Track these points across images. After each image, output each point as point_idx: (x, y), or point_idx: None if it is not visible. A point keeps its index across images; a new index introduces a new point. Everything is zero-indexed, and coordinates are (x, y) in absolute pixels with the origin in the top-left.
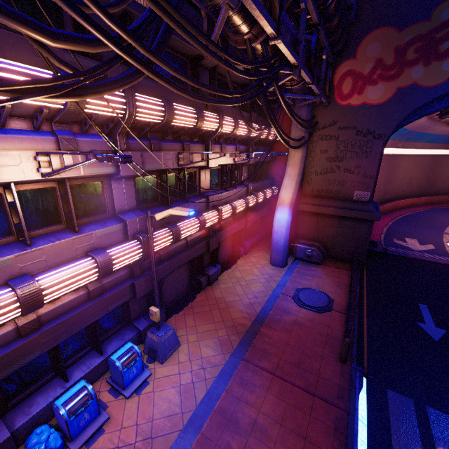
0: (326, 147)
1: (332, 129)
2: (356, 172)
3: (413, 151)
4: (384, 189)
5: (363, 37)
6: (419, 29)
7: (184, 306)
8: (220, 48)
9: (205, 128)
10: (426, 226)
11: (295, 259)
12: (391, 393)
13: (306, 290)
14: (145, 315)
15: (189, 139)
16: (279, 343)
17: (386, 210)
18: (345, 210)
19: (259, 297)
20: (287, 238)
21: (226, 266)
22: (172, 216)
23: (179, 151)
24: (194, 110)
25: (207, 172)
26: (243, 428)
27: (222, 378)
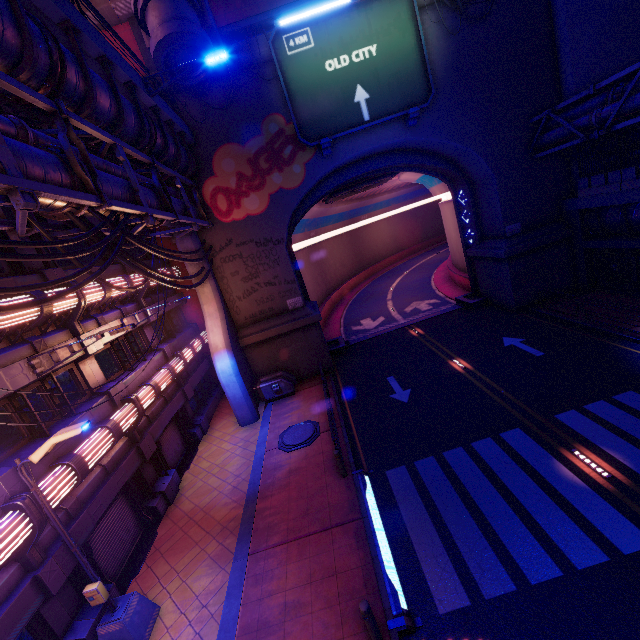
0: (235, 268)
1: (231, 248)
2: (277, 282)
3: (329, 234)
4: (323, 280)
5: (213, 155)
6: (258, 142)
7: (144, 558)
8: (35, 243)
9: (58, 310)
10: (373, 301)
11: (266, 404)
12: (390, 473)
13: (289, 430)
14: (82, 613)
15: (40, 333)
16: (281, 506)
17: (336, 301)
18: (288, 324)
19: (241, 473)
20: (243, 386)
21: (185, 465)
22: (60, 446)
23: (31, 356)
24: (29, 297)
25: (91, 362)
26: (275, 623)
27: (232, 596)
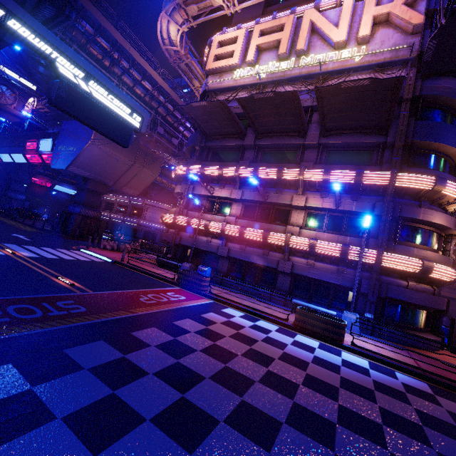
0: None
1: None
2: None
3: None
4: None
5: None
6: None
7: None
8: None
9: None
10: None
11: None
12: None
13: None
14: None
15: None
16: None
17: None
18: None
19: None
20: None
21: None
22: None
23: None
24: None
25: None
26: None
27: None
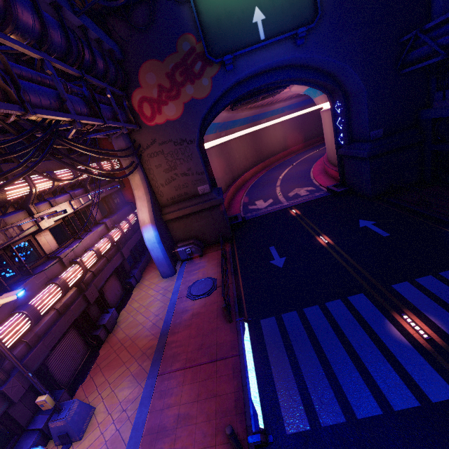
0: (158, 162)
1: (155, 146)
2: (190, 173)
3: (236, 134)
4: (230, 170)
5: (138, 70)
6: (174, 59)
7: (88, 371)
8: None
9: (12, 197)
10: (266, 186)
11: (182, 262)
12: (263, 321)
13: (195, 283)
14: (41, 410)
15: (1, 214)
16: (184, 341)
17: (240, 185)
18: (198, 205)
19: (159, 313)
20: (164, 250)
21: (122, 305)
22: (19, 298)
23: None
24: None
25: (46, 234)
26: (170, 428)
27: (143, 405)
